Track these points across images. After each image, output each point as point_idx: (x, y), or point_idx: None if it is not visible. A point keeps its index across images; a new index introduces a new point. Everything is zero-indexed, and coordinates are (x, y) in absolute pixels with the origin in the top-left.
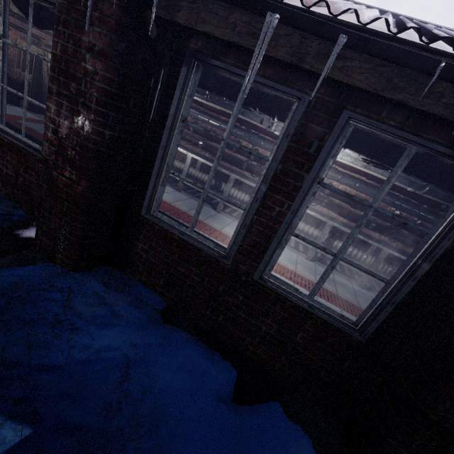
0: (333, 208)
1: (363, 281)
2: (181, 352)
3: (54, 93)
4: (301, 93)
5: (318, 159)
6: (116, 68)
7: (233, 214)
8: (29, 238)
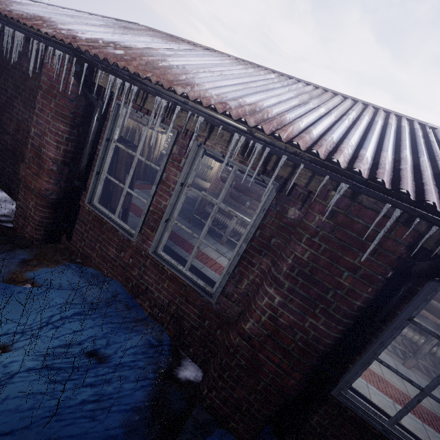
0: (433, 311)
1: None
2: None
3: (284, 287)
4: None
5: None
6: (377, 289)
7: None
8: (186, 382)
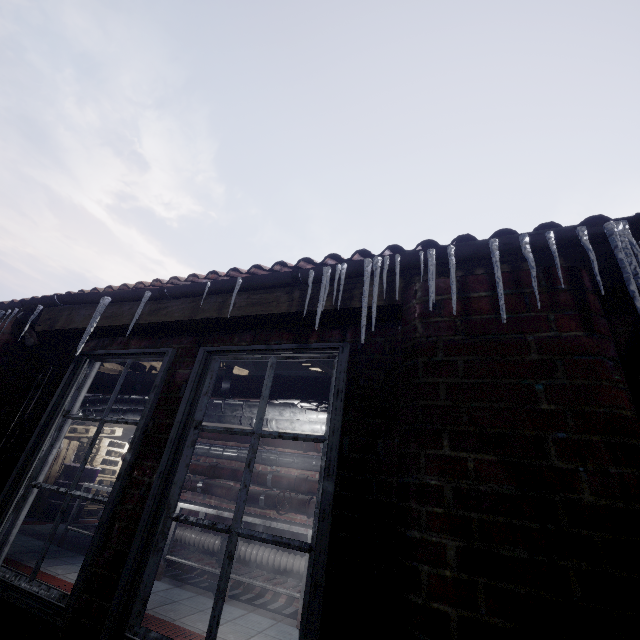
0: None
1: None
2: None
3: None
4: (166, 348)
5: (184, 398)
6: None
7: (257, 601)
8: None
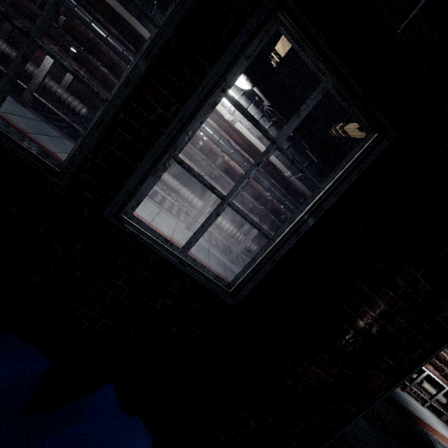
0: (221, 181)
1: (233, 256)
2: None
3: None
4: None
5: (231, 46)
6: None
7: None
8: None
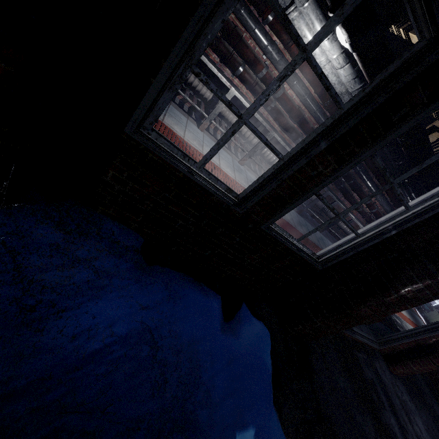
0: (276, 115)
1: None
2: (189, 299)
3: None
4: None
5: (397, 132)
6: None
7: None
8: None
